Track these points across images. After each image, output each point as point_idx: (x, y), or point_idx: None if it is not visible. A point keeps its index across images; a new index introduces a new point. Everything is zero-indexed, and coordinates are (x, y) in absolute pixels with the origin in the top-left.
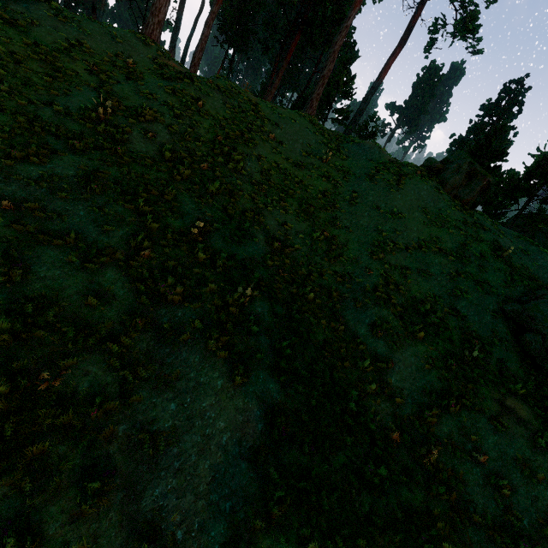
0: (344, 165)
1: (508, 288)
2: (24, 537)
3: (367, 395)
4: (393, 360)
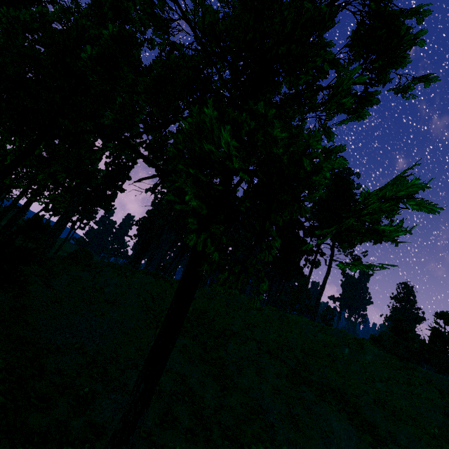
0: (332, 340)
1: (443, 402)
2: (308, 448)
3: (392, 444)
4: (398, 433)
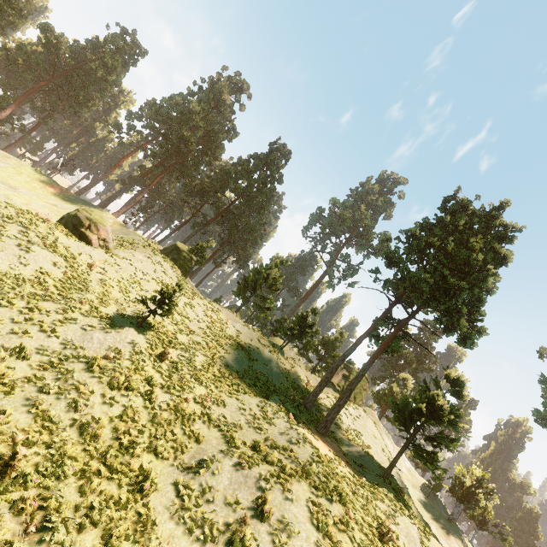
0: None
1: None
2: None
3: None
4: None
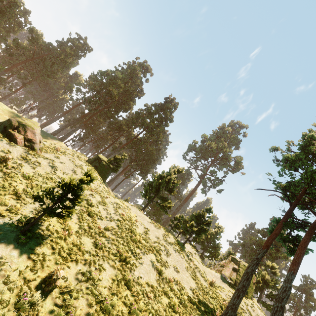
0: None
1: None
2: None
3: None
4: None
